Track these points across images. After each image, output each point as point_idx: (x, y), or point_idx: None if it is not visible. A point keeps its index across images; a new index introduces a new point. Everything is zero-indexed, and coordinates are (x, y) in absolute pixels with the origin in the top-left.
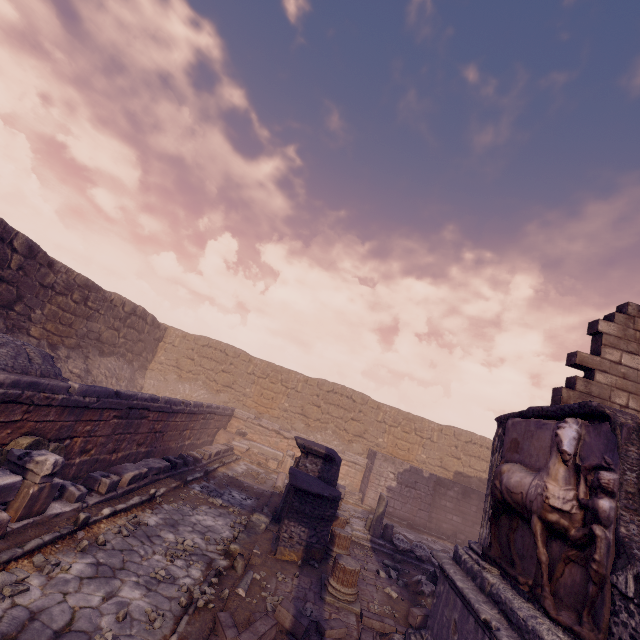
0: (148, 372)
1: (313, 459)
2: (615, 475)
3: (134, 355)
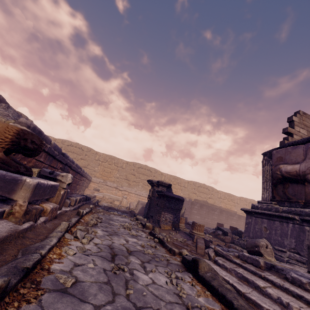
0: None
1: (162, 188)
2: None
3: None
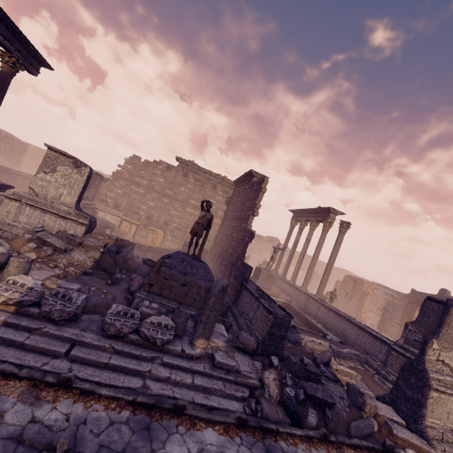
0: (21, 166)
1: None
2: None
3: (11, 157)
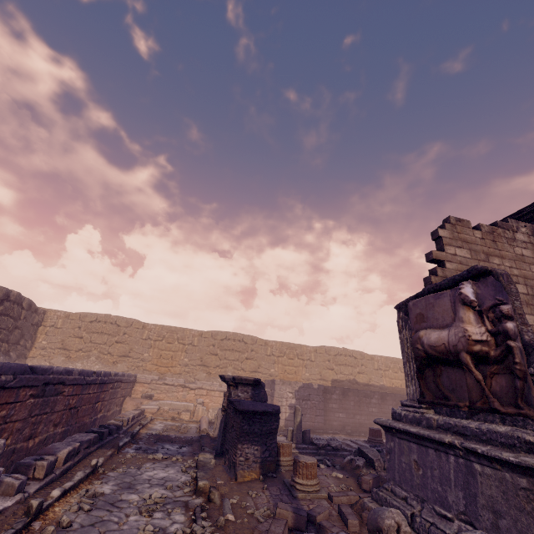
0: (28, 360)
1: (243, 388)
2: (509, 305)
3: (10, 344)
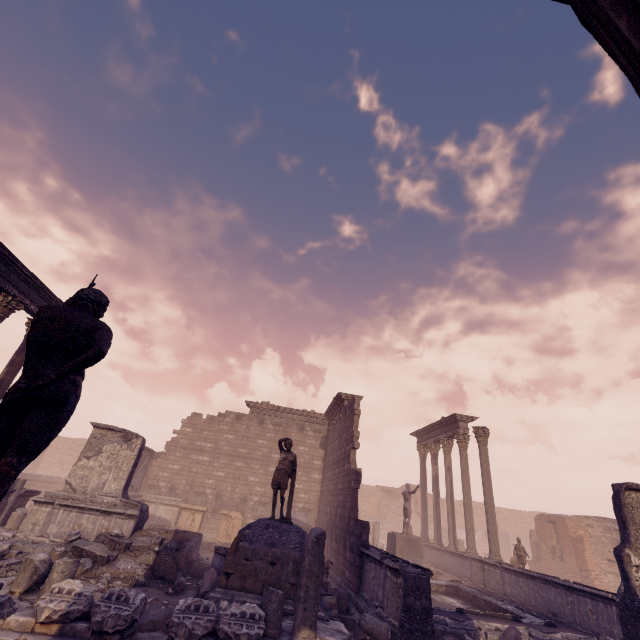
0: (38, 470)
1: None
2: None
3: None
